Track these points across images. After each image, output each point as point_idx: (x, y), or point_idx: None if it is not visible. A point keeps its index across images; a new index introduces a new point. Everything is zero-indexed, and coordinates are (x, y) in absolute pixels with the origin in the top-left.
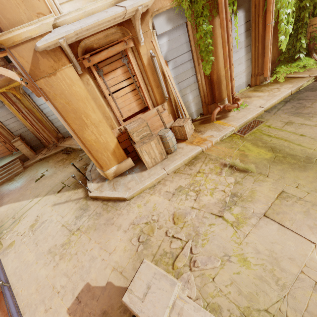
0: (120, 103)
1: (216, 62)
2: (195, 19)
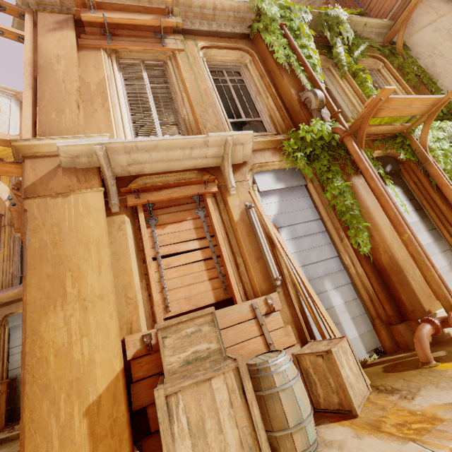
0: (172, 278)
1: (376, 233)
2: (319, 177)
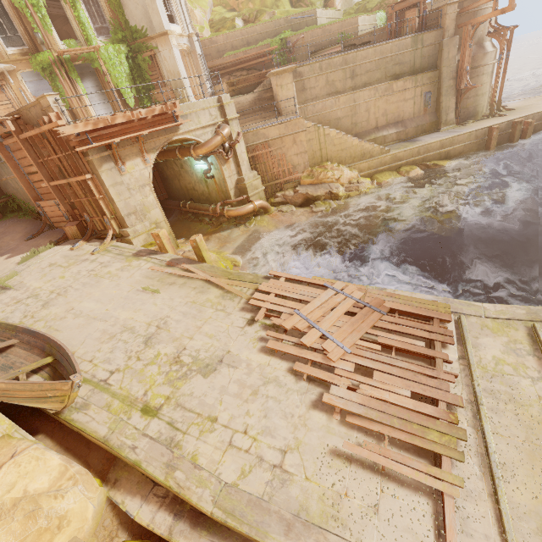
0: (2, 113)
1: (71, 102)
2: (49, 78)
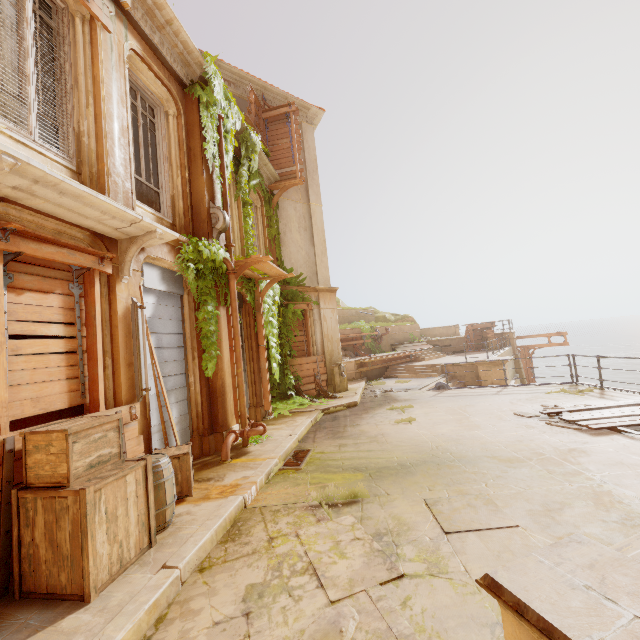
0: (18, 370)
1: (221, 361)
2: (199, 296)
